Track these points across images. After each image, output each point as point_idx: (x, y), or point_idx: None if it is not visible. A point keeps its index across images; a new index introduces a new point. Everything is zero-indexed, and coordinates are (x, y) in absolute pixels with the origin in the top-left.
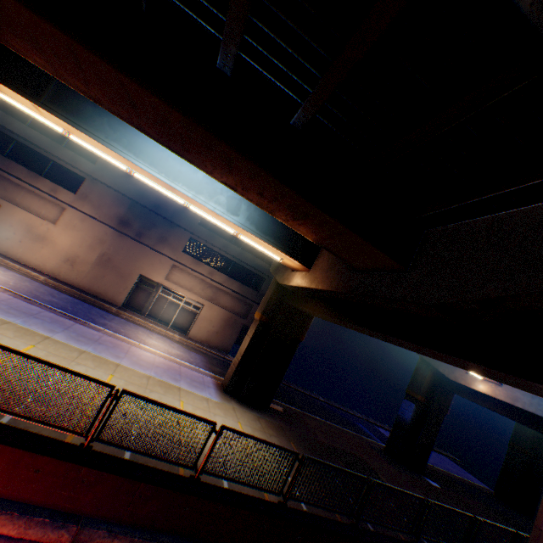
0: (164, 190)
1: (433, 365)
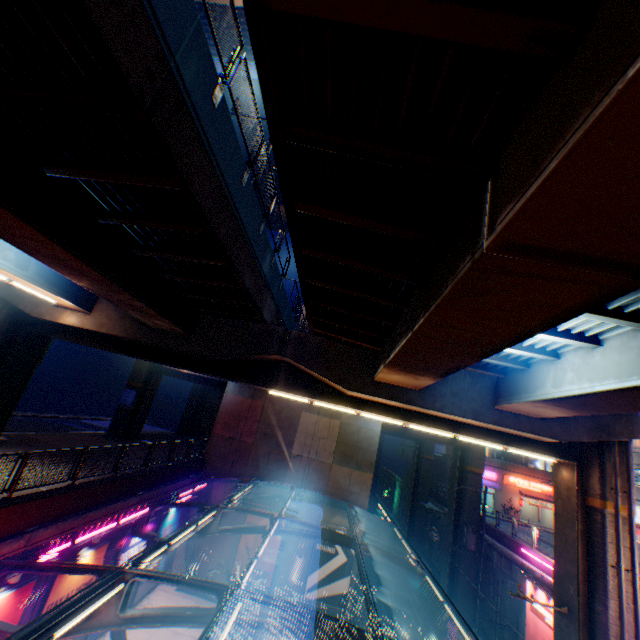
0: None
1: None
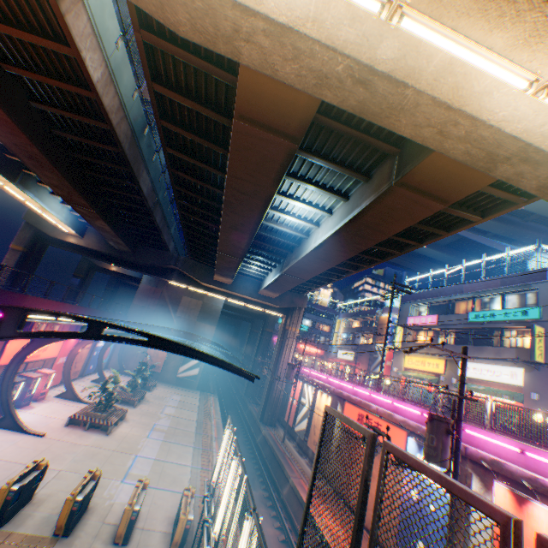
0: (36, 208)
1: (93, 261)
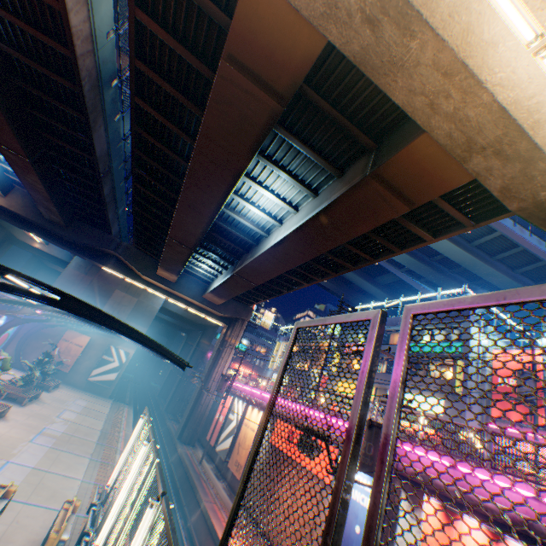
0: None
1: (12, 231)
